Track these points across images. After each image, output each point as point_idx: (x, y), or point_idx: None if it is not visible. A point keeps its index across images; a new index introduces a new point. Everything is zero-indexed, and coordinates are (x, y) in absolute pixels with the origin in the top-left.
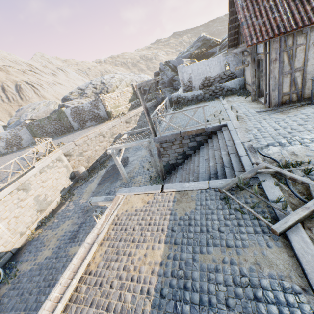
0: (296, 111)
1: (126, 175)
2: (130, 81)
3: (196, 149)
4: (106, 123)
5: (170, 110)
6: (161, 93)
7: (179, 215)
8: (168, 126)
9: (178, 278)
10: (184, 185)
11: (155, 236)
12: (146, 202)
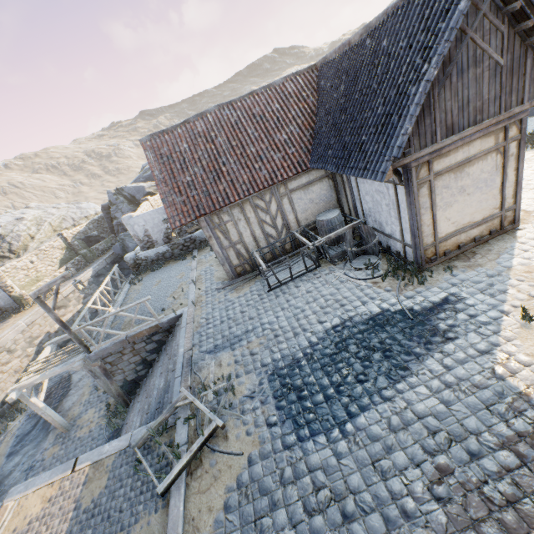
0: (248, 287)
1: (63, 419)
2: (60, 219)
3: (160, 351)
4: (13, 320)
5: (126, 282)
6: (83, 288)
7: (84, 505)
8: (114, 323)
9: None
10: (103, 450)
11: None
12: (47, 500)
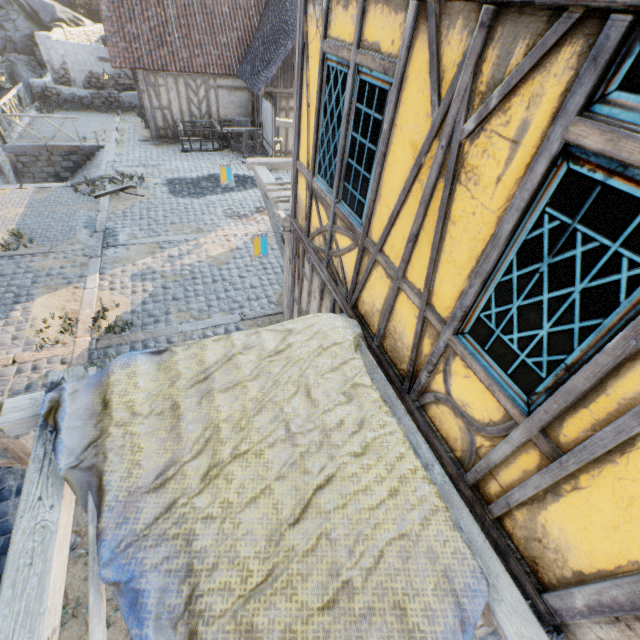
0: (167, 147)
1: None
2: None
3: (75, 172)
4: None
5: (31, 108)
6: (6, 82)
7: (38, 198)
8: (27, 134)
9: (35, 215)
10: (44, 185)
11: (17, 206)
12: (4, 194)
